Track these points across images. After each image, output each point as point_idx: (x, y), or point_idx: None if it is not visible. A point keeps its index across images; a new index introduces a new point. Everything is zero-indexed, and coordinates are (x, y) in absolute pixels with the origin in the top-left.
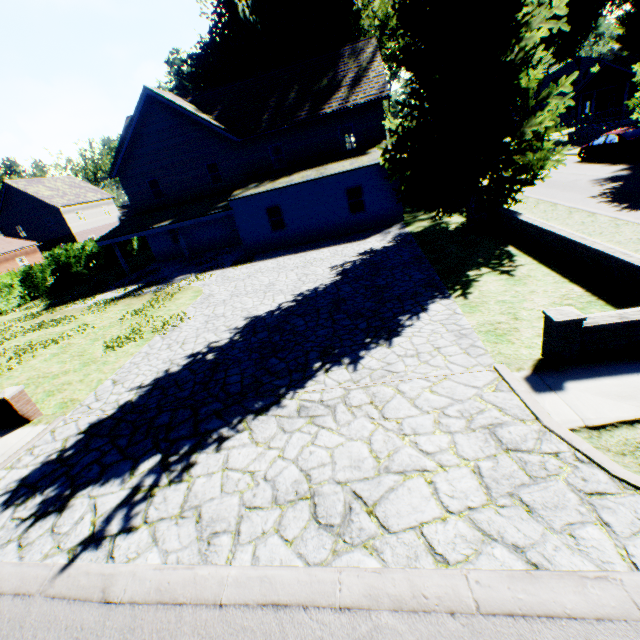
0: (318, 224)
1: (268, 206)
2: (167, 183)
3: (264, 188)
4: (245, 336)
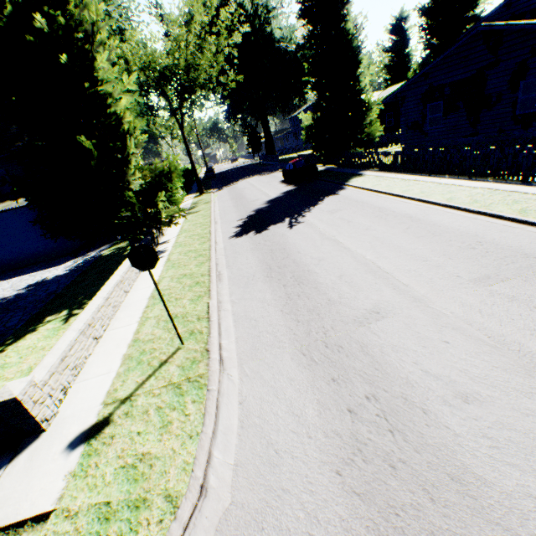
0: (32, 248)
1: None
2: None
3: None
4: None
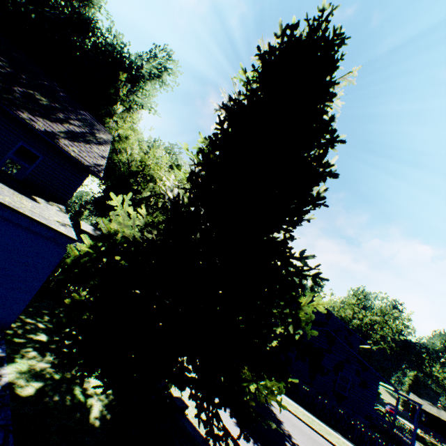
0: None
1: None
2: None
3: None
4: None
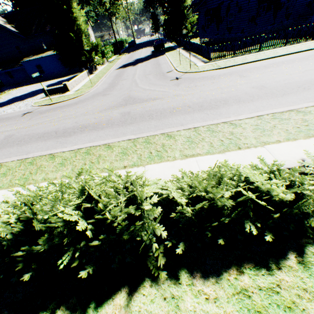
0: (56, 72)
1: (36, 65)
2: (0, 53)
3: (33, 58)
4: (10, 100)
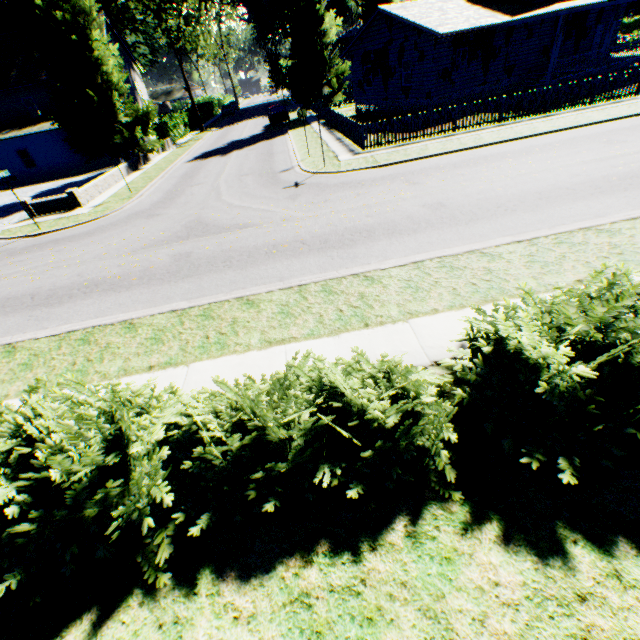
0: (61, 164)
1: (17, 149)
2: None
3: (11, 135)
4: None
